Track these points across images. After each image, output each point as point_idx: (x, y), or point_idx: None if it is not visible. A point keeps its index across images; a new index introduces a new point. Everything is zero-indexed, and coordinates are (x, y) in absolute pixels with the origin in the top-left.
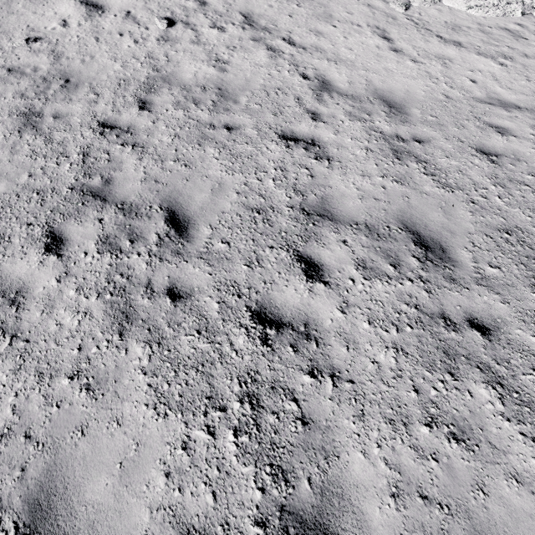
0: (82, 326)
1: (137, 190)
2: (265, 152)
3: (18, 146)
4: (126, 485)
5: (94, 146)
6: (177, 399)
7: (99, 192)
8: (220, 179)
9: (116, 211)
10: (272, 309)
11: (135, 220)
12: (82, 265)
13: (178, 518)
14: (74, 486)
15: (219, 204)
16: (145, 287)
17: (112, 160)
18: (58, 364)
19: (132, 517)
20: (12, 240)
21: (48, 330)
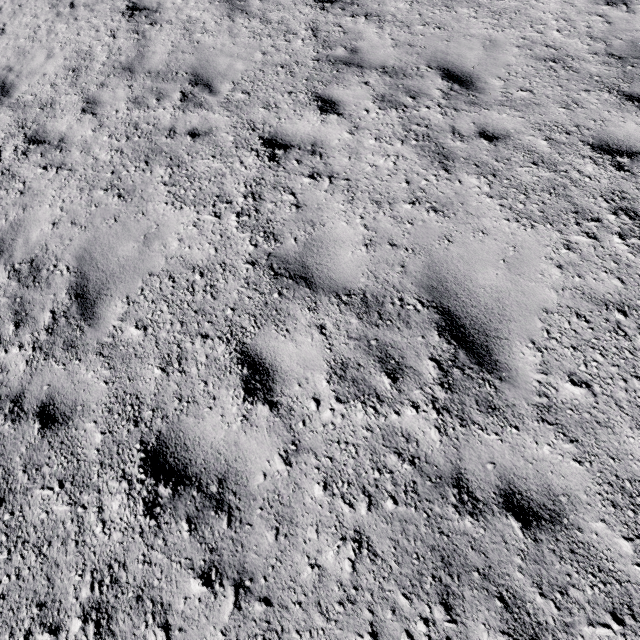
0: (399, 166)
1: (392, 55)
2: (535, 5)
3: (235, 30)
4: (518, 274)
5: (319, 21)
6: (539, 214)
7: (349, 61)
8: (488, 36)
9: (379, 75)
10: (614, 142)
11: (406, 80)
12: (368, 120)
13: (588, 295)
14: (463, 276)
15: (499, 58)
16: (451, 133)
17: (348, 32)
18: (391, 194)
19: (537, 295)
20: (280, 106)
21: (365, 171)
